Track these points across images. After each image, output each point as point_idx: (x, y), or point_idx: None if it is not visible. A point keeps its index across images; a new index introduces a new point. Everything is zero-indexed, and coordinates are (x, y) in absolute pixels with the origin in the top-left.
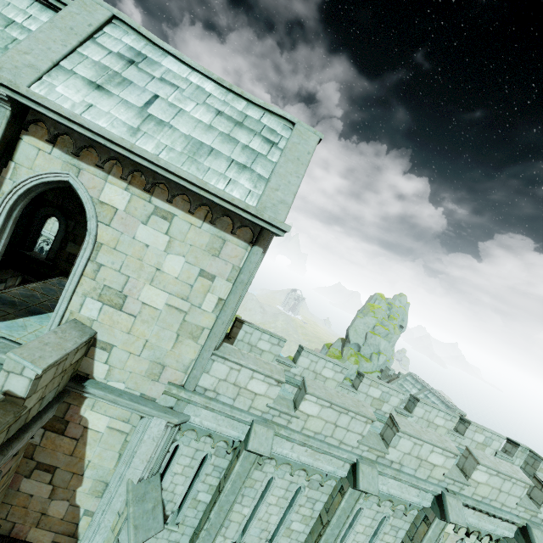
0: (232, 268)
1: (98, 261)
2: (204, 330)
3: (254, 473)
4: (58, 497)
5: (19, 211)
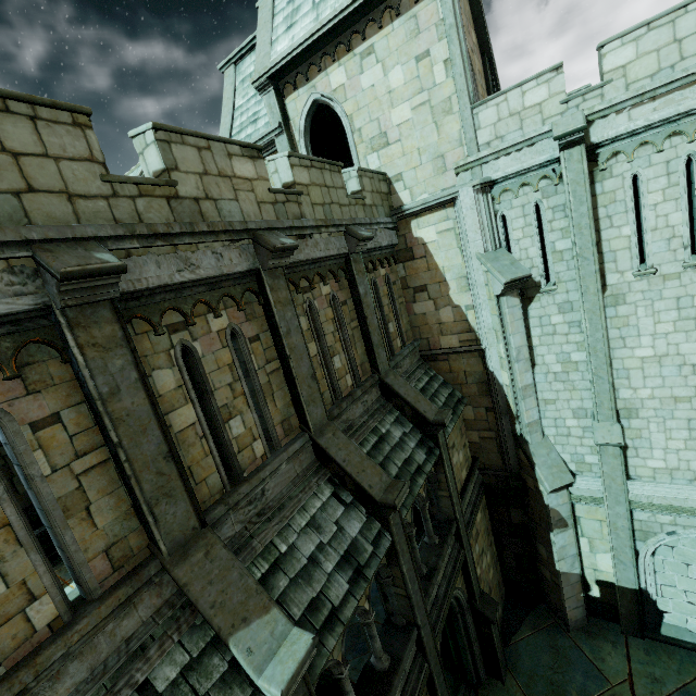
0: (435, 28)
1: (357, 128)
2: (451, 99)
3: (605, 185)
4: (441, 306)
5: (309, 147)
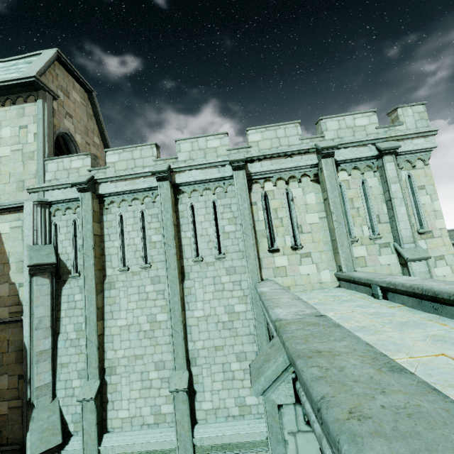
0: (33, 117)
1: None
2: (34, 152)
3: (108, 217)
4: (2, 282)
5: None
